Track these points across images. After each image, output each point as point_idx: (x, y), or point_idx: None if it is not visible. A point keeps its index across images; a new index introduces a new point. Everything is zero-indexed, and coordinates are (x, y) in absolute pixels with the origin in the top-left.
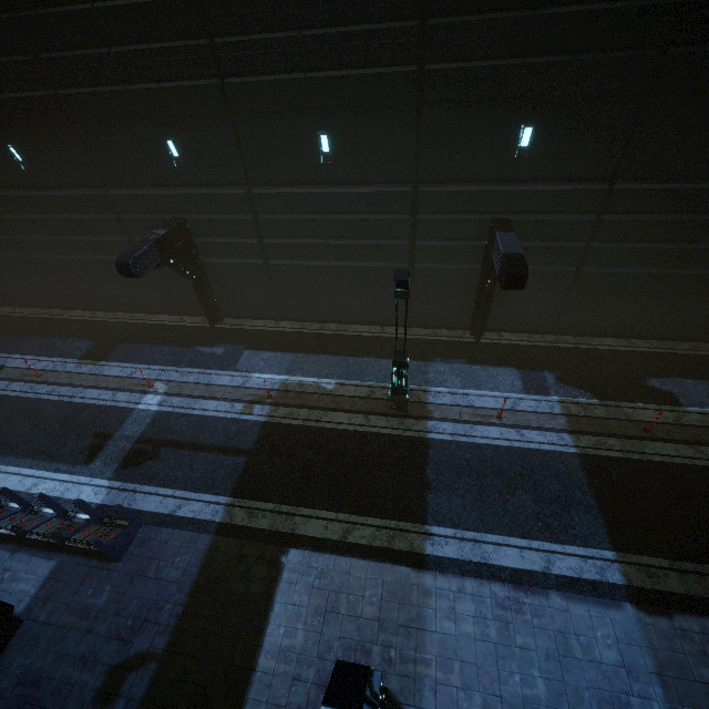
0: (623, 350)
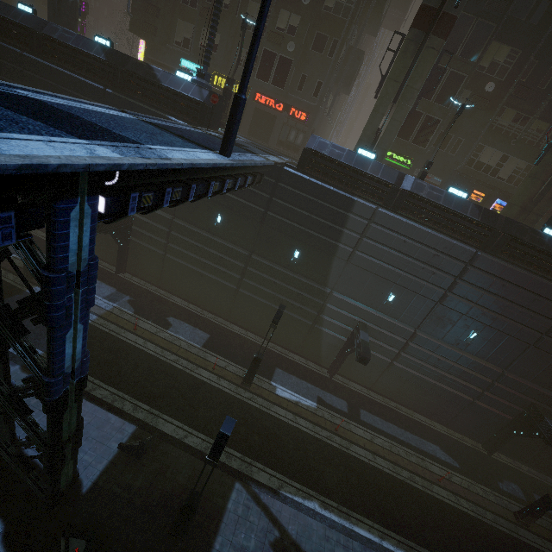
0: (179, 305)
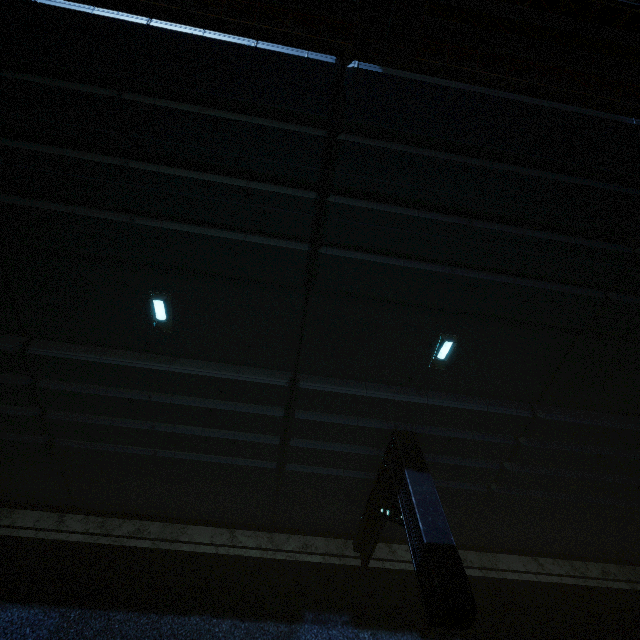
0: (536, 582)
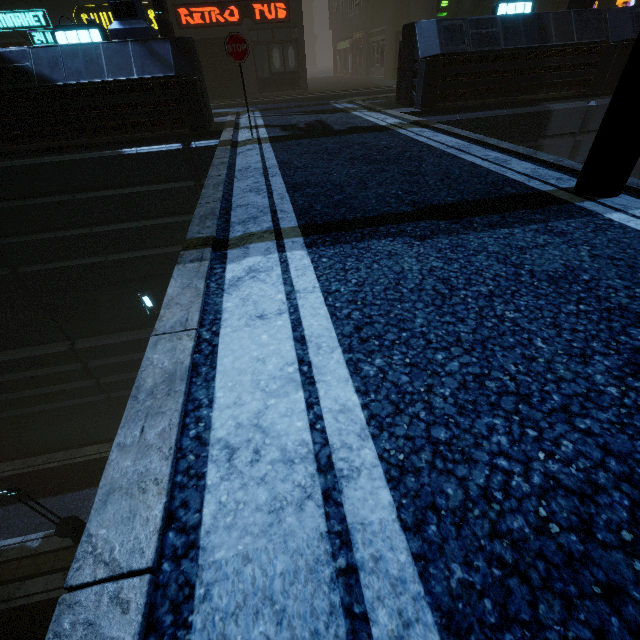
0: None
